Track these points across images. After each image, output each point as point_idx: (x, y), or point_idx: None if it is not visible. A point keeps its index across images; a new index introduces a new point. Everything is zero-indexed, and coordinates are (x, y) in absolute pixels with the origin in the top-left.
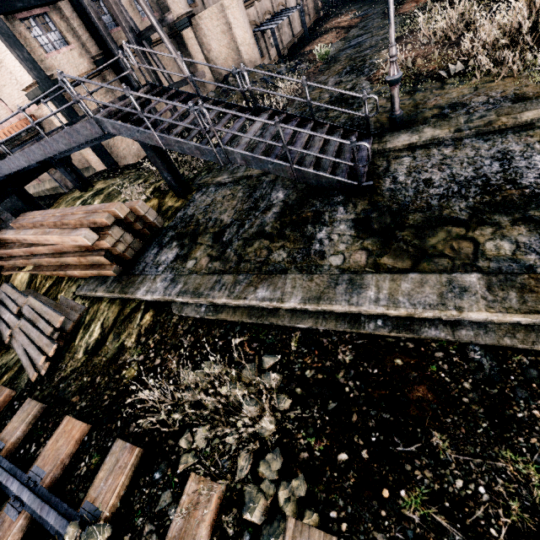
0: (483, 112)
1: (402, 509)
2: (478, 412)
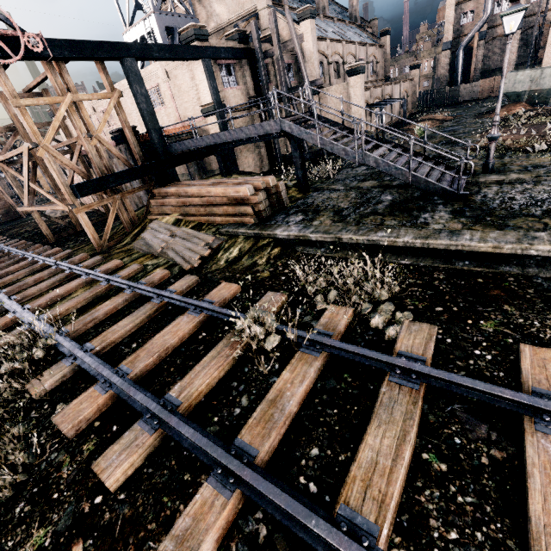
0: None
1: (480, 327)
2: (537, 301)
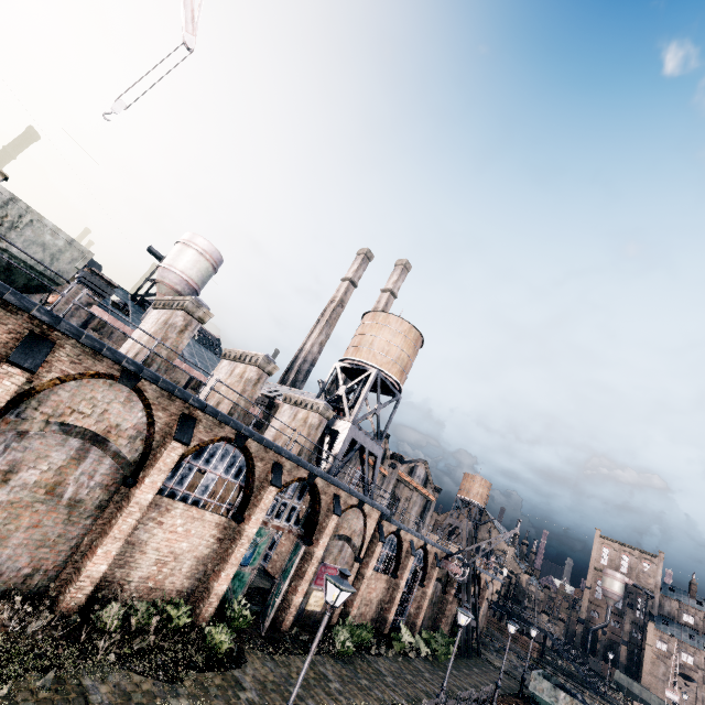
0: None
1: None
2: None
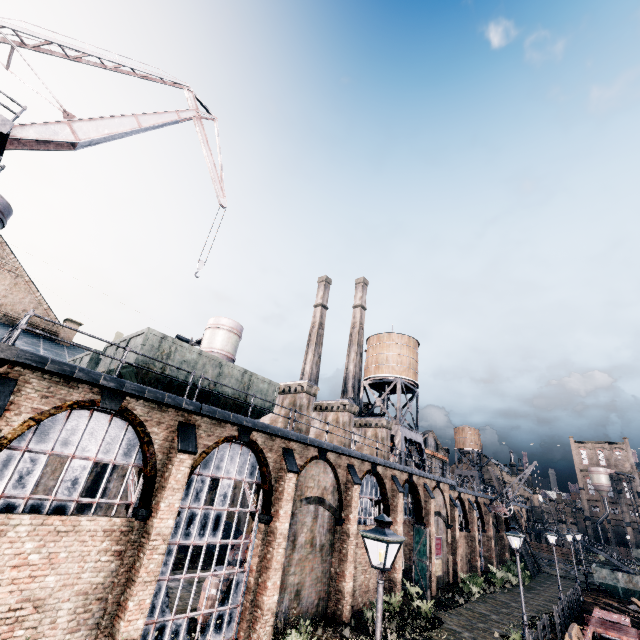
0: None
1: None
2: None
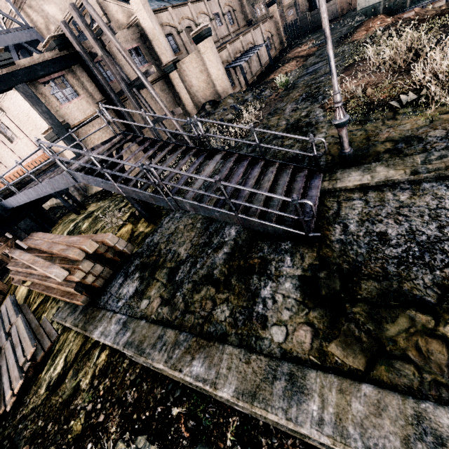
0: (443, 151)
1: None
2: None
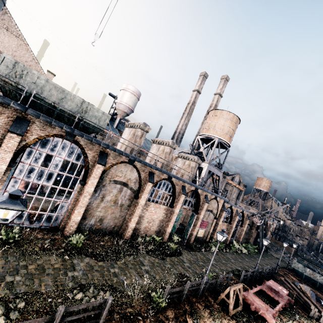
0: None
1: None
2: None
